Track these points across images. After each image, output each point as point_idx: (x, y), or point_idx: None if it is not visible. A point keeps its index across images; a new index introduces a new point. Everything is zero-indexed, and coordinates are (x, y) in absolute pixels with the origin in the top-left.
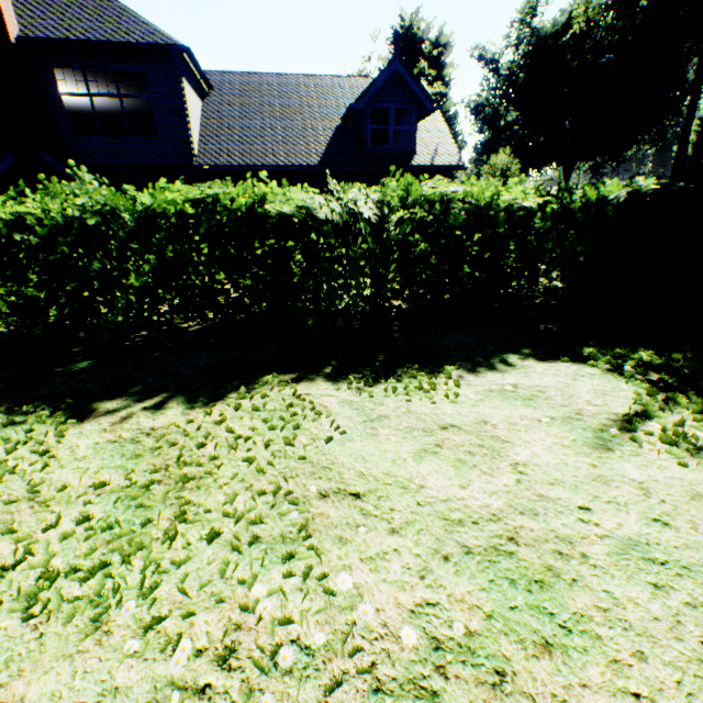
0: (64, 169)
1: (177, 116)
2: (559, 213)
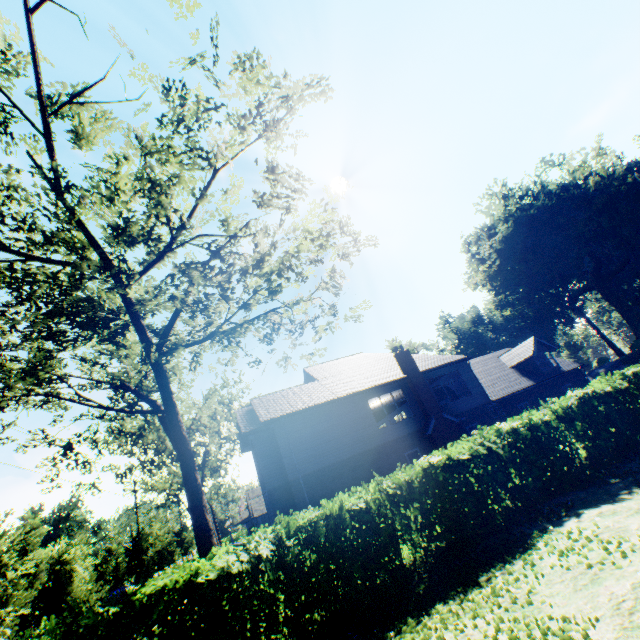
0: (453, 419)
1: (474, 383)
2: None
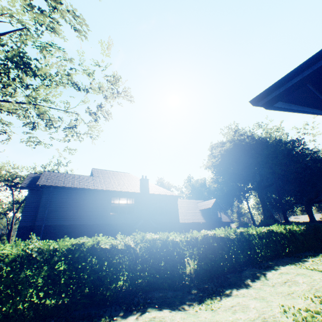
0: (154, 224)
1: (175, 210)
2: (297, 230)
